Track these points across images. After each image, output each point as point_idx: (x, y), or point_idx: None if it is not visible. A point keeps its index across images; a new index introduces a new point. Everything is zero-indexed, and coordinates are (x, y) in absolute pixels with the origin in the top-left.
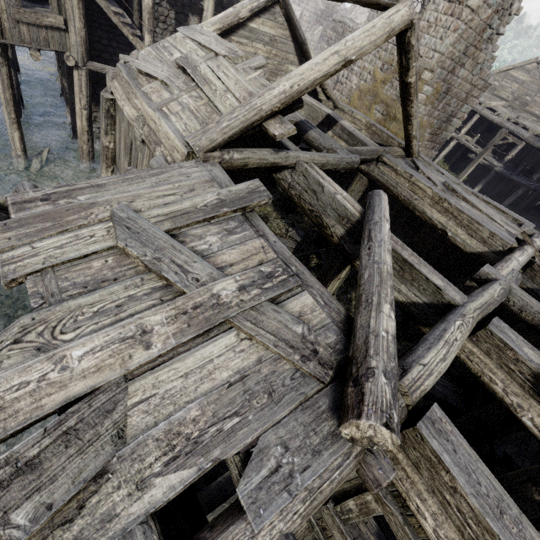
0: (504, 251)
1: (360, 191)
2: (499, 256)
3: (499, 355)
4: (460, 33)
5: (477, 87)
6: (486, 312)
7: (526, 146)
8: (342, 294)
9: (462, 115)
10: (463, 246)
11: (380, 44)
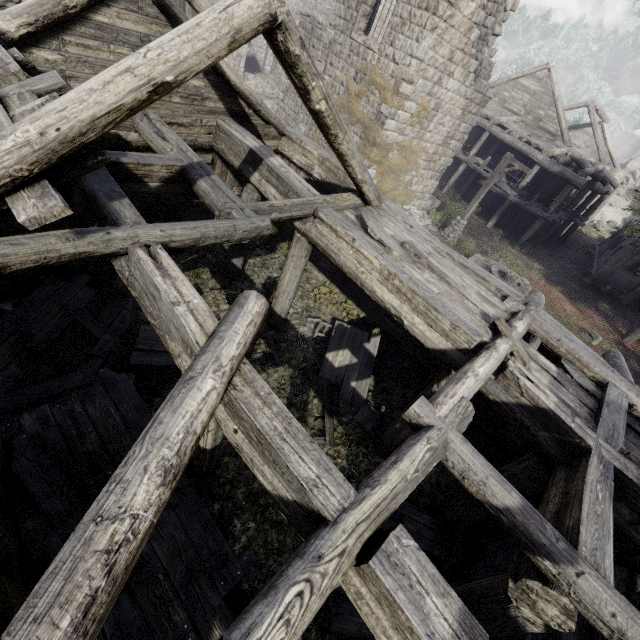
0: (471, 349)
1: (302, 256)
2: (465, 356)
3: (391, 611)
4: (440, 33)
5: (475, 101)
6: (386, 515)
7: (543, 169)
8: (295, 396)
9: (462, 136)
10: (423, 340)
11: (220, 54)
